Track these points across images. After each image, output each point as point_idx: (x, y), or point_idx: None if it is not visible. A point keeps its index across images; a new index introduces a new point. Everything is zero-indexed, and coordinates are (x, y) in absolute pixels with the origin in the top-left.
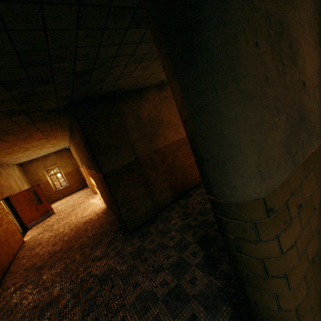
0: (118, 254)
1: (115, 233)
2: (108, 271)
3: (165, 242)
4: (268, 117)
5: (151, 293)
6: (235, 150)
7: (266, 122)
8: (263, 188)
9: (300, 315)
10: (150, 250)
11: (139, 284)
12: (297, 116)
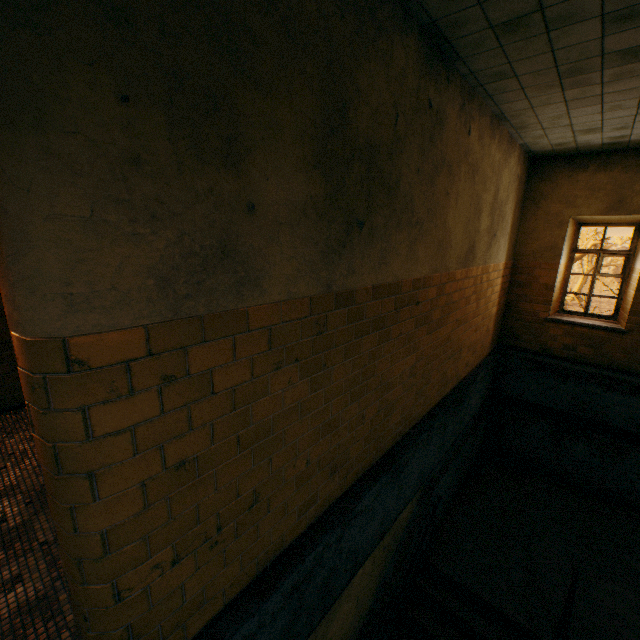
0: None
1: None
2: None
3: None
4: (120, 218)
5: None
6: (25, 245)
7: (111, 223)
8: (71, 323)
9: (116, 544)
10: (15, 453)
11: None
12: (213, 246)
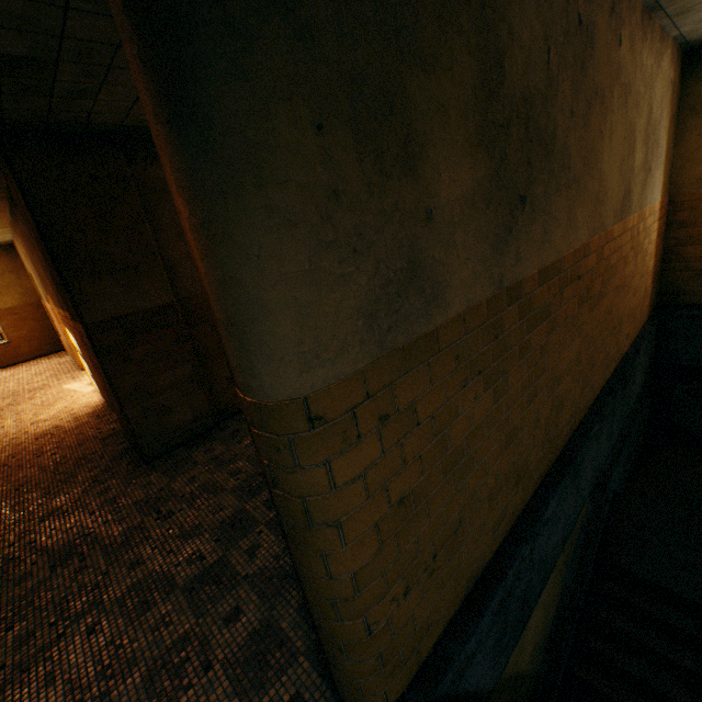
0: (110, 504)
1: (111, 462)
2: (78, 538)
3: (219, 481)
4: (331, 262)
5: (164, 576)
6: (260, 312)
7: (325, 270)
8: (307, 382)
9: (362, 583)
10: (185, 495)
11: (144, 561)
12: (403, 268)
